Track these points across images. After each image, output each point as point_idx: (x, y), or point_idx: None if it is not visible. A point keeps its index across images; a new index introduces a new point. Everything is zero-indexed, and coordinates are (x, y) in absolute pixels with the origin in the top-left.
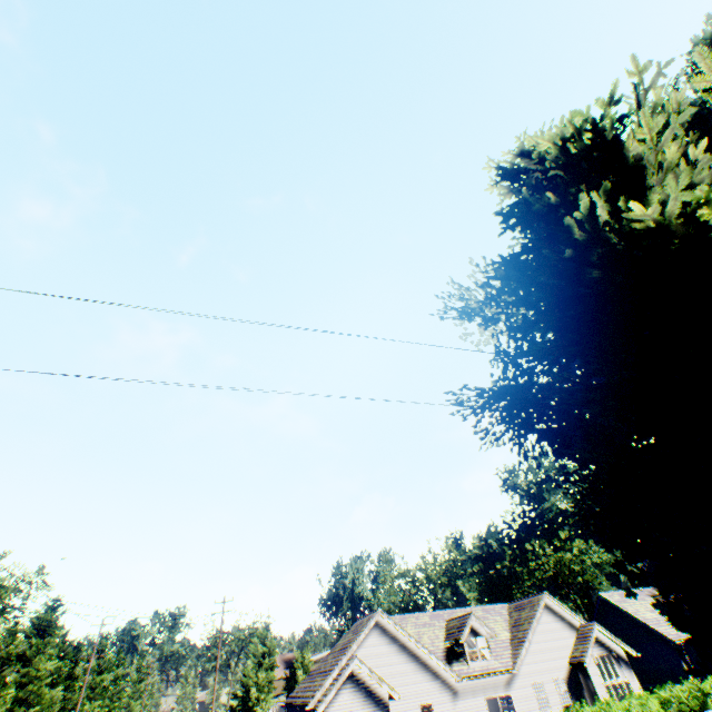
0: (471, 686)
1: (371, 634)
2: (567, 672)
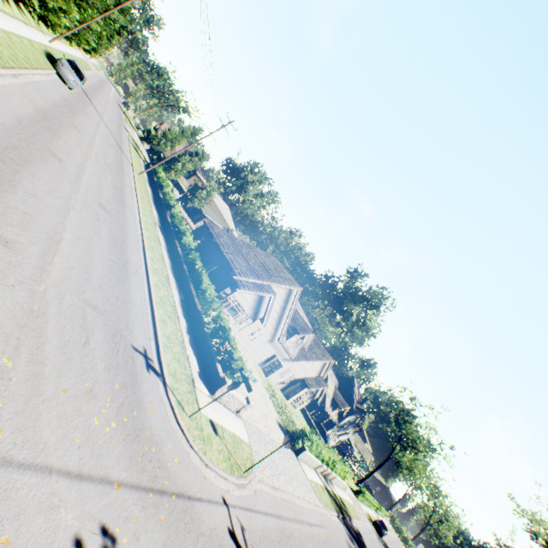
0: (277, 346)
1: (284, 288)
2: (298, 378)
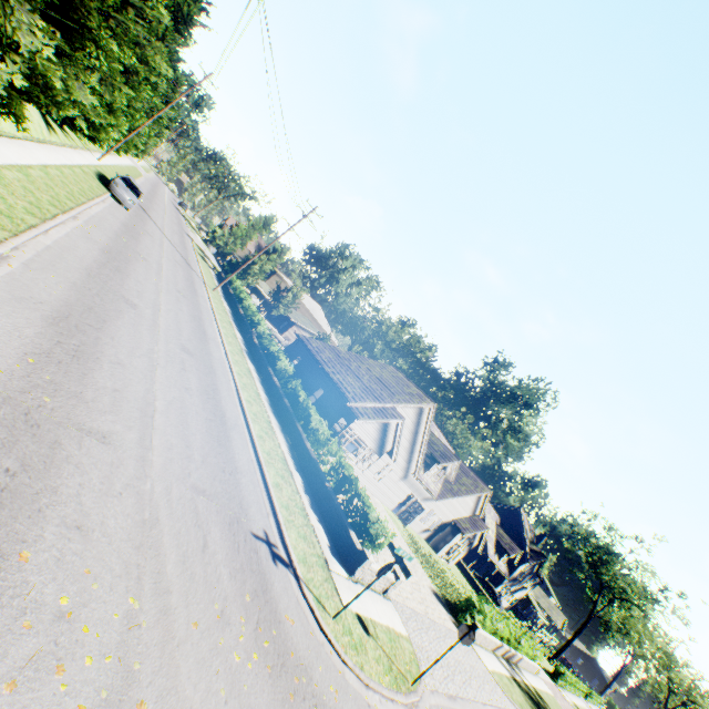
0: (413, 483)
1: (413, 408)
2: (447, 521)
